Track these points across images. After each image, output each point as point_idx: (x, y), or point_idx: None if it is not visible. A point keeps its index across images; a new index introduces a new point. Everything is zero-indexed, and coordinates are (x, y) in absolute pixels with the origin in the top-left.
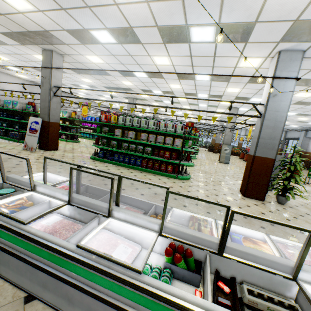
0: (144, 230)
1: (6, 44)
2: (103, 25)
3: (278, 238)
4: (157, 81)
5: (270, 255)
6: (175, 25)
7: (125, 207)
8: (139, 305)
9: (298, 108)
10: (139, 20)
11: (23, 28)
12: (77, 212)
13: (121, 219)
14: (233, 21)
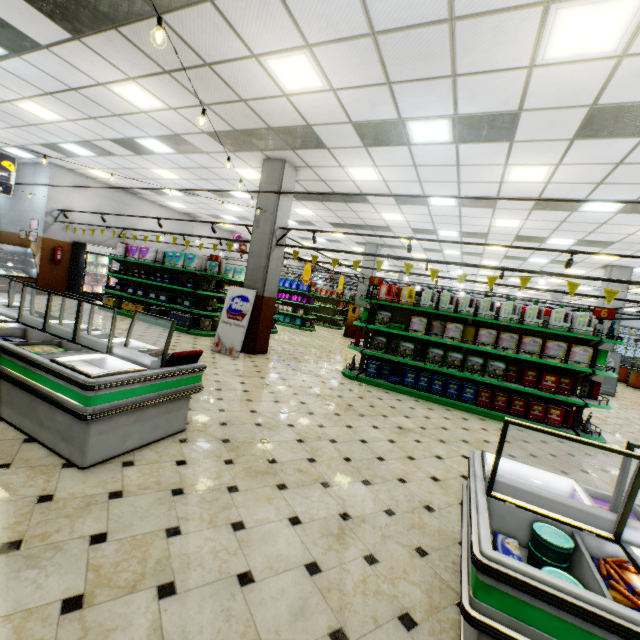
0: None
1: (199, 152)
2: (451, 110)
3: None
4: (471, 213)
5: None
6: None
7: None
8: None
9: None
10: (557, 96)
11: (261, 123)
12: None
13: None
14: None
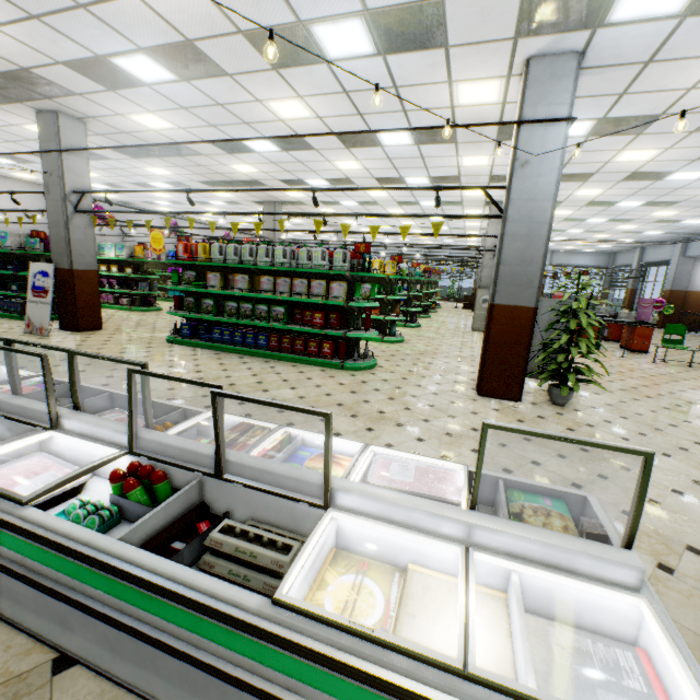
0: (102, 446)
1: None
2: (130, 43)
3: (388, 450)
4: (305, 157)
5: (305, 472)
6: (276, 24)
7: (121, 417)
8: (25, 558)
9: (639, 188)
10: (199, 23)
11: None
12: (6, 426)
13: (76, 433)
14: (392, 1)
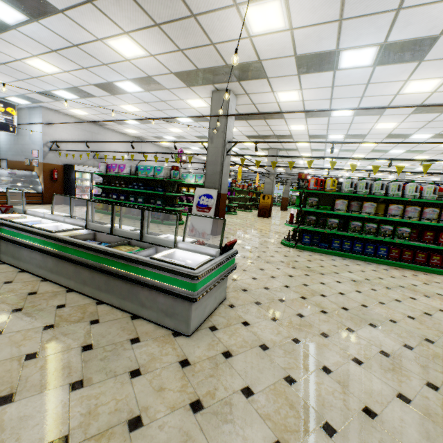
0: None
1: (162, 89)
2: (383, 38)
3: None
4: (361, 120)
5: None
6: None
7: None
8: None
9: None
10: None
11: (221, 61)
12: None
13: None
14: None
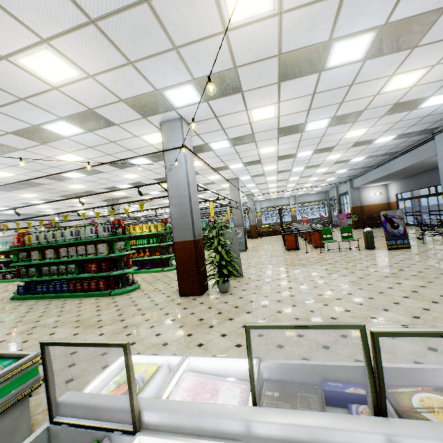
0: None
1: None
2: None
3: None
4: (104, 176)
5: None
6: (24, 128)
7: None
8: None
9: (292, 162)
10: None
11: None
12: None
13: None
14: (69, 113)
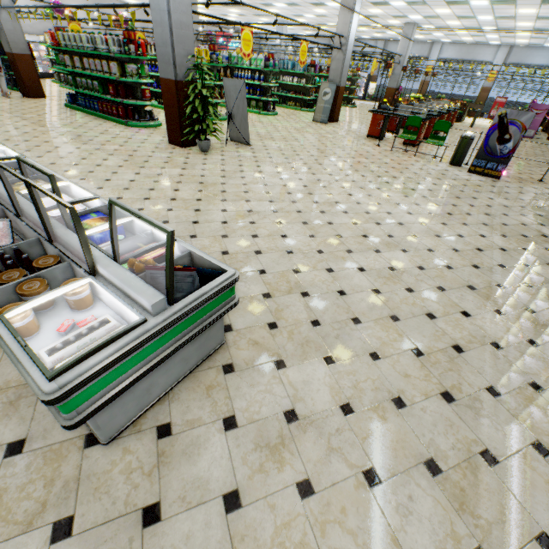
0: None
1: None
2: None
3: None
4: None
5: None
6: None
7: None
8: None
9: None
10: None
11: None
12: None
13: None
14: None
